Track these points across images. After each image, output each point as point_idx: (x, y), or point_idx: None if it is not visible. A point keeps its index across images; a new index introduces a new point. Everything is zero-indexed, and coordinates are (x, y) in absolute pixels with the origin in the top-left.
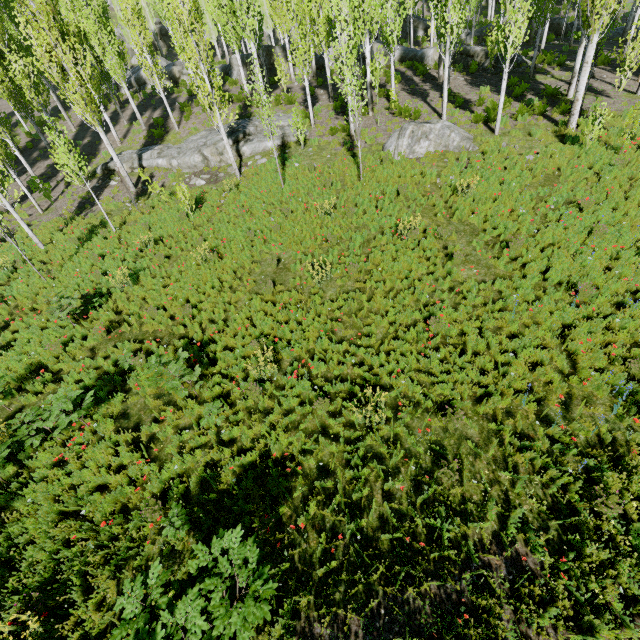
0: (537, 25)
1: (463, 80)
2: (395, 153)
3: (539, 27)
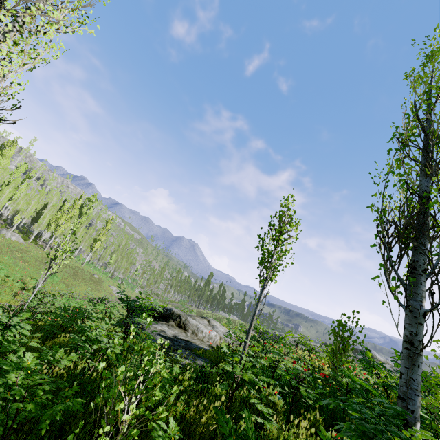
0: (33, 223)
1: (4, 223)
2: (6, 235)
3: (33, 223)
